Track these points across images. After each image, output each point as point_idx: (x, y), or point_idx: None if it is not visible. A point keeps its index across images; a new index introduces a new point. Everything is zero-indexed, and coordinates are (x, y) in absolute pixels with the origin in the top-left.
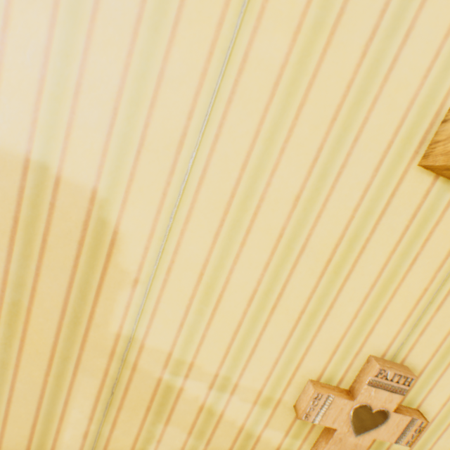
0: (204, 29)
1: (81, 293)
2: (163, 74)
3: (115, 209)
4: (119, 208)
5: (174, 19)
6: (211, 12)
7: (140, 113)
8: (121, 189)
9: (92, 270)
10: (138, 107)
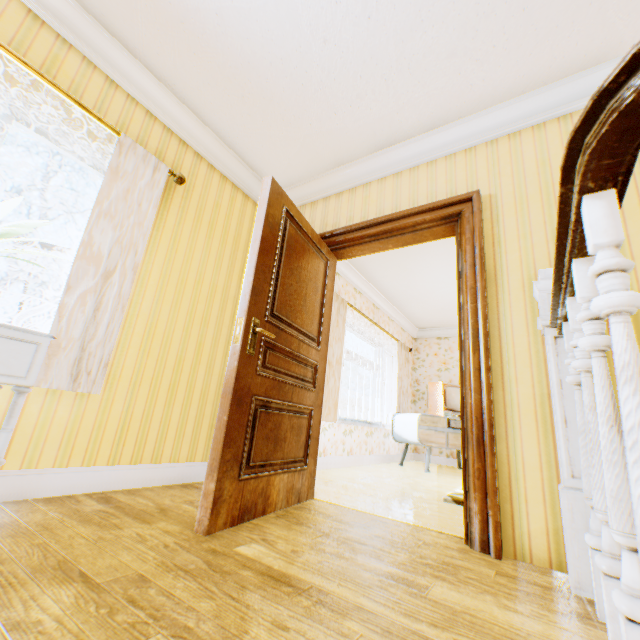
0: (636, 217)
1: (635, 329)
2: (627, 236)
3: (633, 286)
4: (635, 285)
5: (622, 221)
6: (635, 212)
7: (624, 250)
8: (632, 277)
9: (636, 315)
10: (622, 249)
